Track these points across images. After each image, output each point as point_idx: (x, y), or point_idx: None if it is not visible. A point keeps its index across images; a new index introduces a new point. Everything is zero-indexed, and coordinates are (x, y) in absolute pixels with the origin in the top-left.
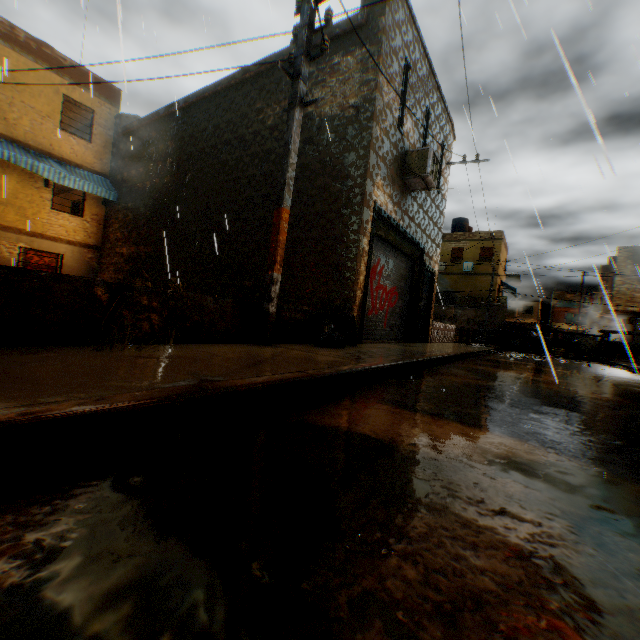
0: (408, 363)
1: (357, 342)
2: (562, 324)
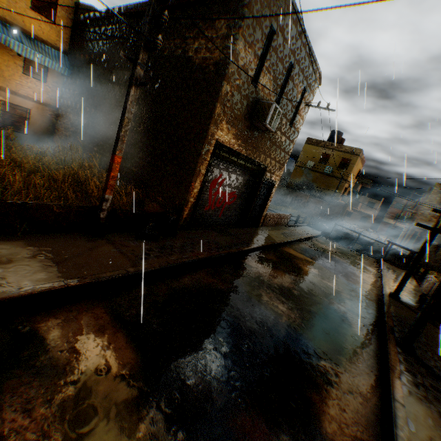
0: (180, 264)
1: (186, 229)
2: (390, 220)
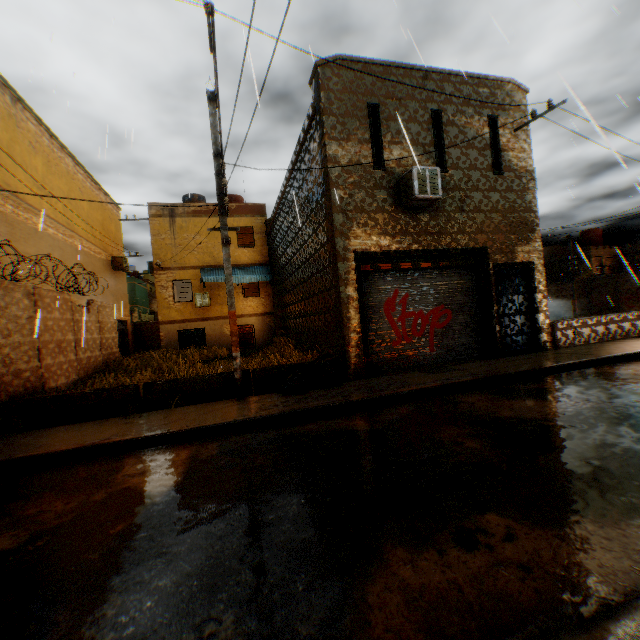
0: (311, 409)
1: (365, 377)
2: None
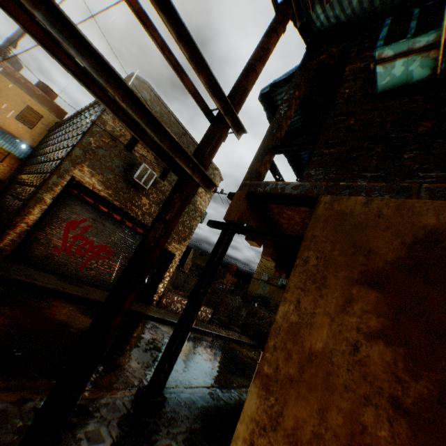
0: None
1: (8, 259)
2: None
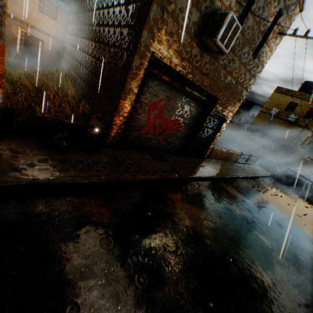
0: (66, 183)
1: (116, 147)
2: None
